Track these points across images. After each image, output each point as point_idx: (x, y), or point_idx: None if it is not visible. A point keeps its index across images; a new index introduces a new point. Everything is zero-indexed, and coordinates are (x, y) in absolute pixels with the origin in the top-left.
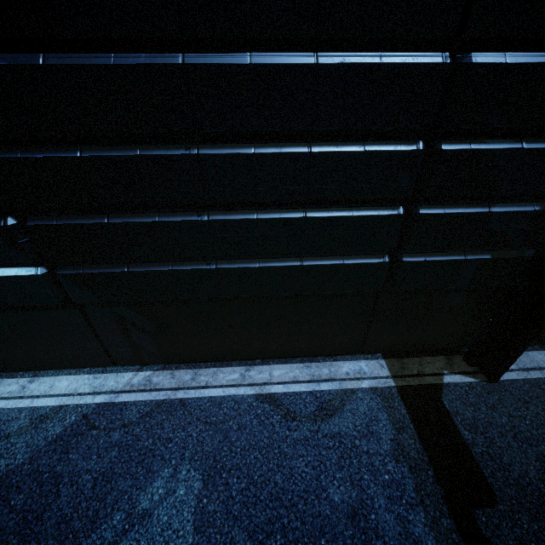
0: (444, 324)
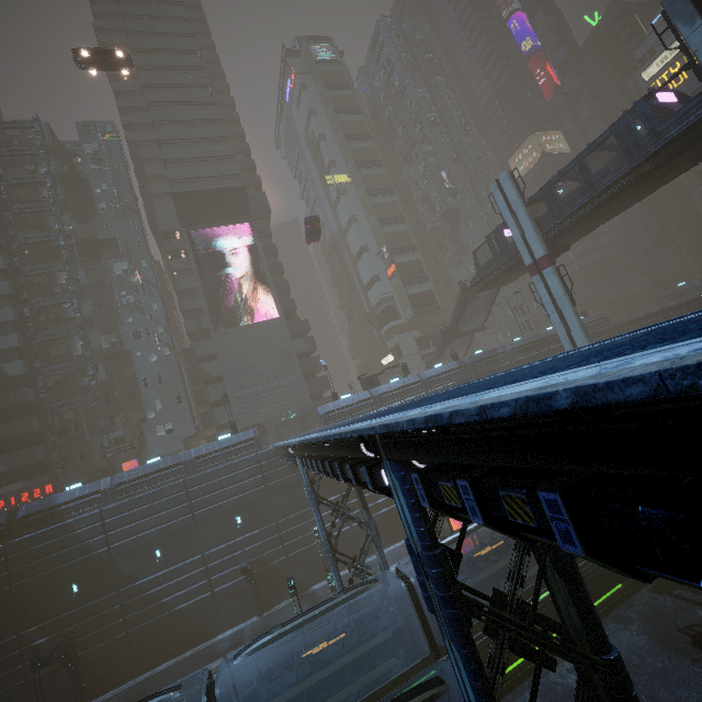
0: (64, 696)
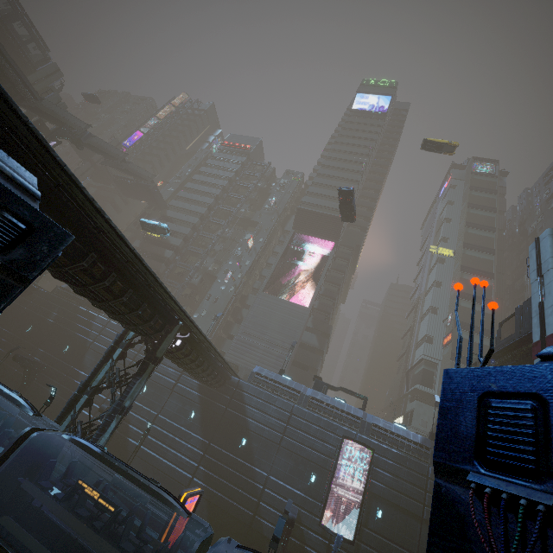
0: None
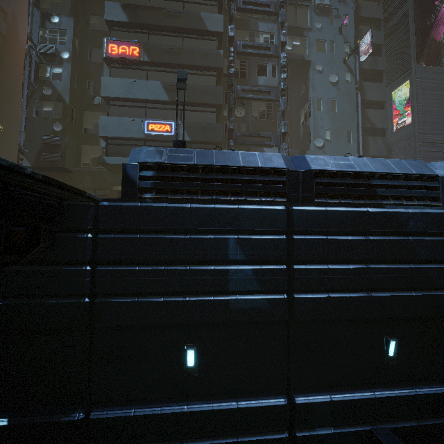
0: None
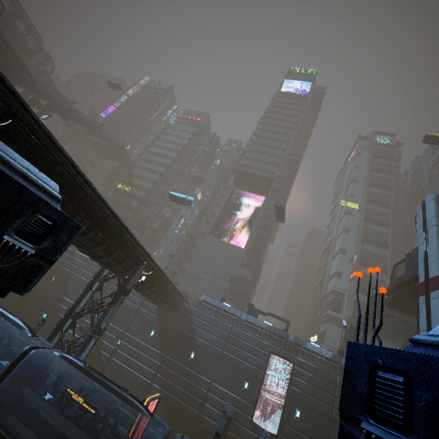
0: None
